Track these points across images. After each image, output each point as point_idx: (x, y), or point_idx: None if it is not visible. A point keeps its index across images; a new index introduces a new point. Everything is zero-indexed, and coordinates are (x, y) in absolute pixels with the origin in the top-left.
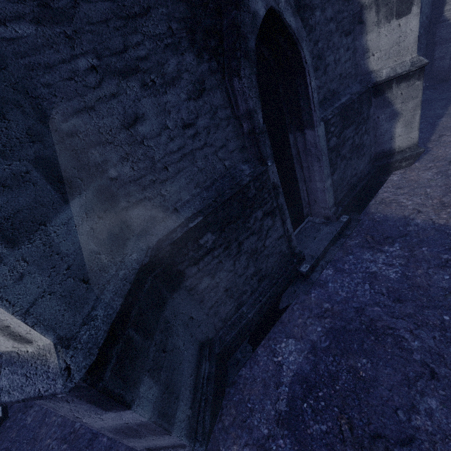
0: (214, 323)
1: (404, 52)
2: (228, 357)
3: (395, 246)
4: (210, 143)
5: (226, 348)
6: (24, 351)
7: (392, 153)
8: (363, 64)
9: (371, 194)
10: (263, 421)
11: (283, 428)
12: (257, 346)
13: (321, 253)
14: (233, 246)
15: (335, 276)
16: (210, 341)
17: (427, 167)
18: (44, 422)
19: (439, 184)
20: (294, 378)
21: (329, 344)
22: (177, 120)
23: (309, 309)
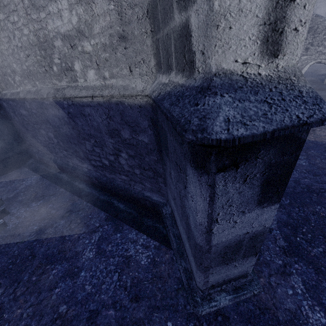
0: None
1: None
2: None
3: None
4: None
5: None
6: (253, 74)
7: None
8: None
9: None
10: (274, 256)
11: (292, 256)
12: None
13: None
14: None
15: None
16: None
17: None
18: (1, 320)
19: None
20: (279, 224)
21: (290, 201)
22: None
23: None
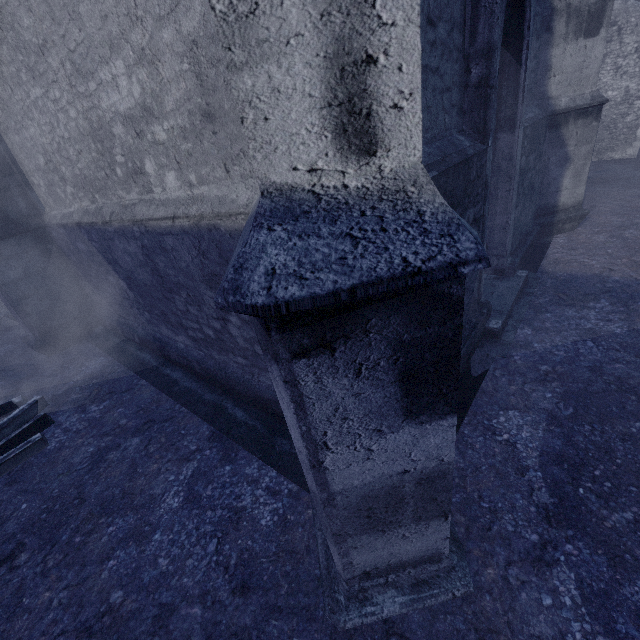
0: None
1: (584, 82)
2: None
3: (602, 302)
4: (441, 72)
5: None
6: (333, 187)
7: (555, 211)
8: (543, 85)
9: (539, 254)
10: (523, 524)
11: (562, 527)
12: (460, 424)
13: (510, 308)
14: None
15: (538, 335)
16: None
17: (594, 231)
18: (18, 607)
19: (619, 245)
20: (544, 457)
21: (574, 410)
22: (424, 2)
23: (520, 373)
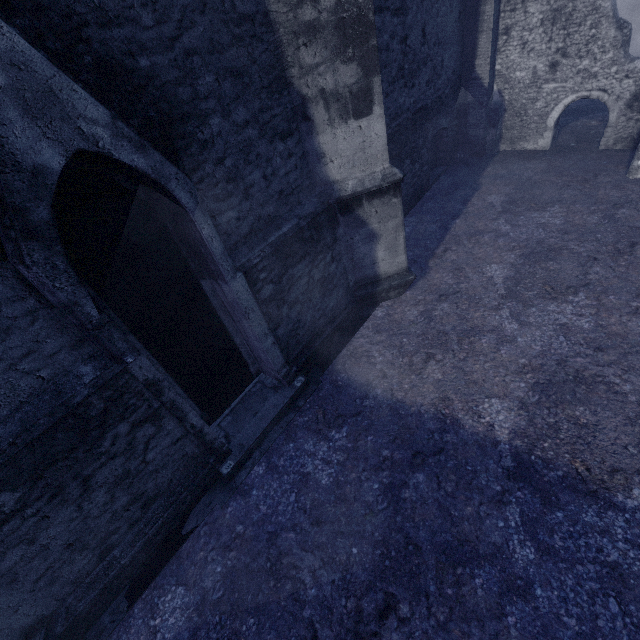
0: (52, 593)
1: (373, 160)
2: (89, 626)
3: (343, 431)
4: None
5: (80, 618)
6: None
7: (379, 280)
8: (321, 172)
9: (347, 337)
10: None
11: None
12: (135, 601)
13: (255, 441)
14: (71, 488)
15: (265, 478)
16: (48, 618)
17: (416, 301)
18: None
19: (418, 332)
20: None
21: (222, 594)
22: None
23: (218, 533)
